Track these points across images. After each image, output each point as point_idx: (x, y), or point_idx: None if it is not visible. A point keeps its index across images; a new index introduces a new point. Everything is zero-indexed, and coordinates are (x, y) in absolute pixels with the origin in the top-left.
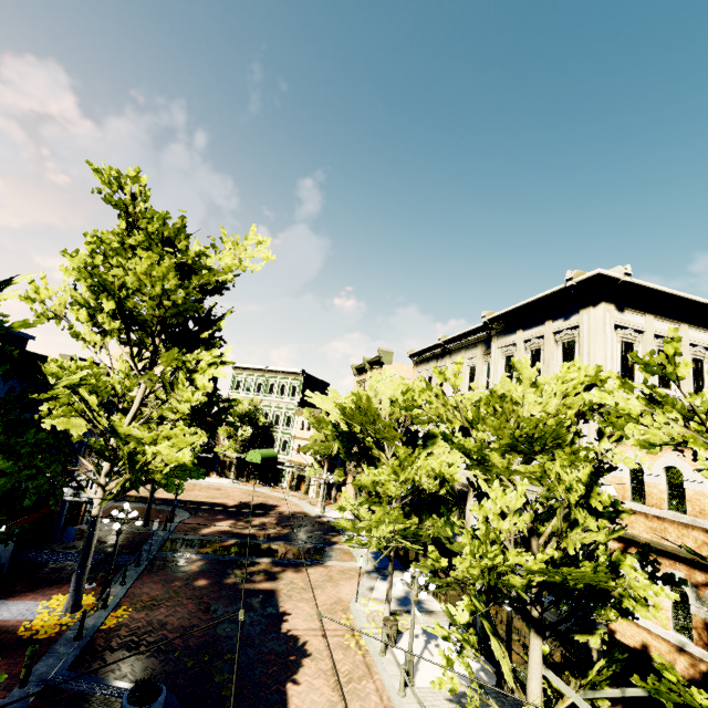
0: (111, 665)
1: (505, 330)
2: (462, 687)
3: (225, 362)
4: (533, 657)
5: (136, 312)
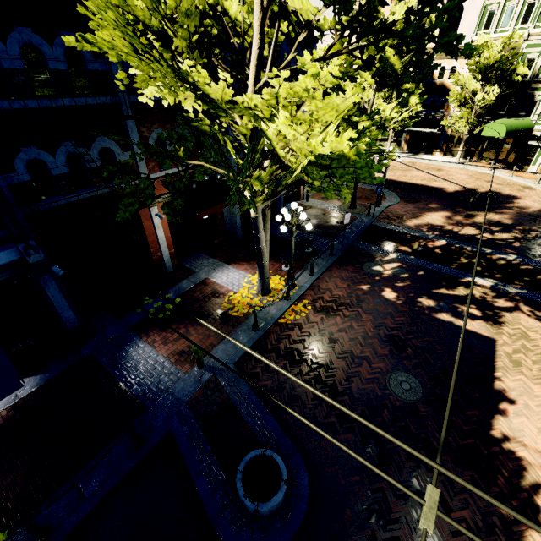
0: (270, 374)
1: None
2: None
3: None
4: None
5: None
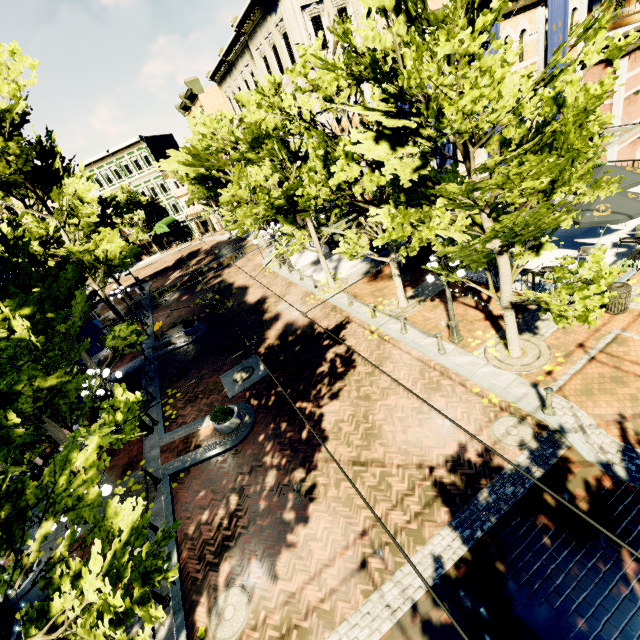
0: (171, 333)
1: (251, 33)
2: (316, 259)
3: (89, 177)
4: (309, 226)
5: (4, 178)
